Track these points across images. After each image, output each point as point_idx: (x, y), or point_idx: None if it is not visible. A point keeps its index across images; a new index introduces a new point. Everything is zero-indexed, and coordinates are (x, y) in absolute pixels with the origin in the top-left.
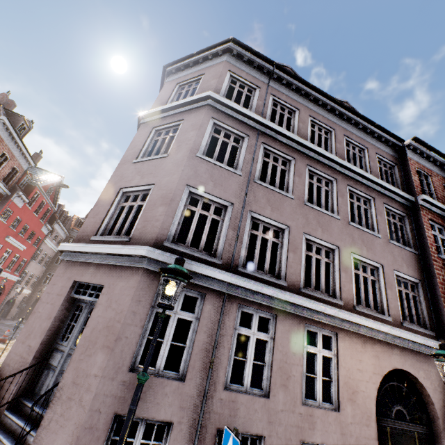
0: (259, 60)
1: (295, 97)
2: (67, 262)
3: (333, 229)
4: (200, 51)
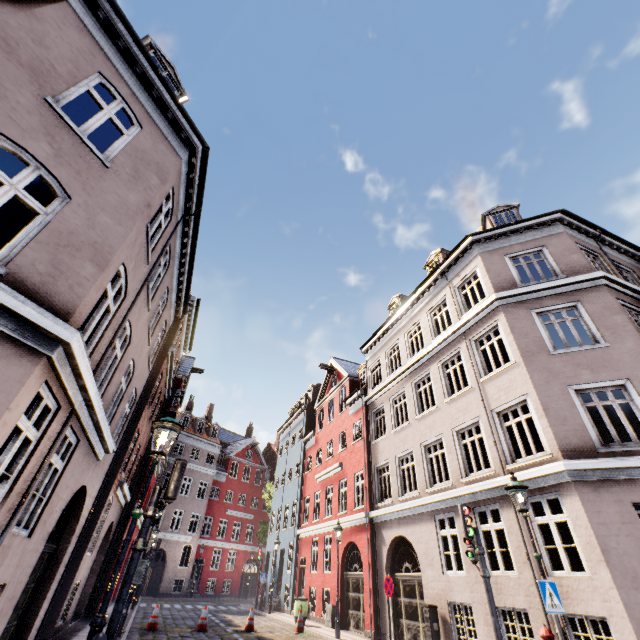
0: (583, 226)
1: (620, 257)
2: (585, 482)
3: None
4: (520, 221)
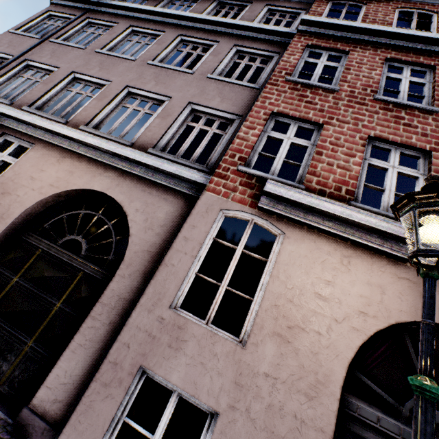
0: None
1: None
2: None
3: (118, 68)
4: None
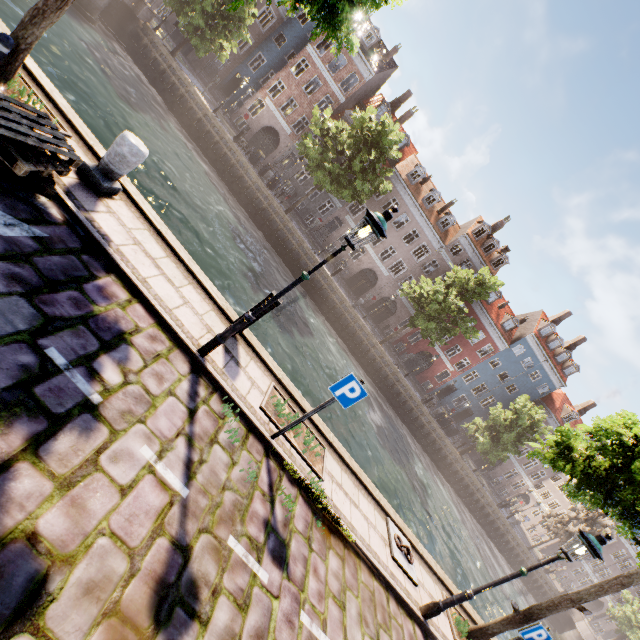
0: None
1: None
2: None
3: None
4: None
